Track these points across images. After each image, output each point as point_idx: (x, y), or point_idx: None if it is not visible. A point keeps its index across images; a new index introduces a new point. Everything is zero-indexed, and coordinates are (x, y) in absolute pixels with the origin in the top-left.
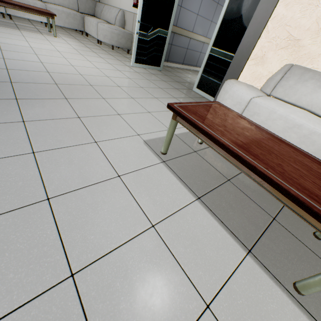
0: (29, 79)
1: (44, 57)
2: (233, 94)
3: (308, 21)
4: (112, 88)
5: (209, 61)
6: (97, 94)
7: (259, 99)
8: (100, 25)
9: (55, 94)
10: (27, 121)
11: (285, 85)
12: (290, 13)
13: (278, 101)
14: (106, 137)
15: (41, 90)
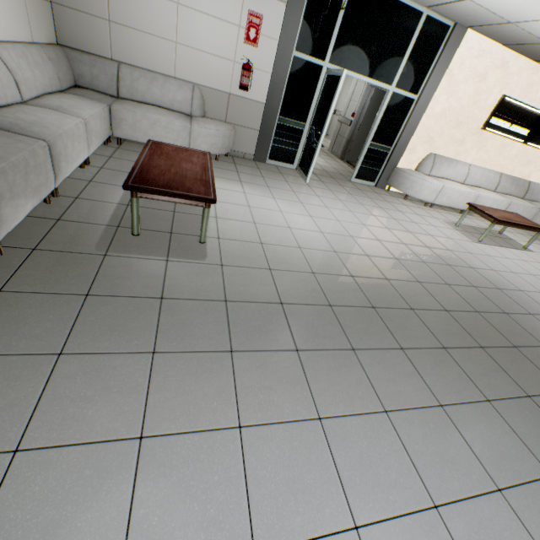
0: (433, 256)
1: (356, 234)
2: (431, 186)
3: (437, 129)
4: (403, 224)
5: (368, 154)
6: (426, 235)
7: (445, 185)
8: (200, 128)
9: (447, 252)
10: (492, 269)
11: (436, 168)
12: (429, 123)
13: (443, 181)
14: (481, 252)
15: (446, 256)
